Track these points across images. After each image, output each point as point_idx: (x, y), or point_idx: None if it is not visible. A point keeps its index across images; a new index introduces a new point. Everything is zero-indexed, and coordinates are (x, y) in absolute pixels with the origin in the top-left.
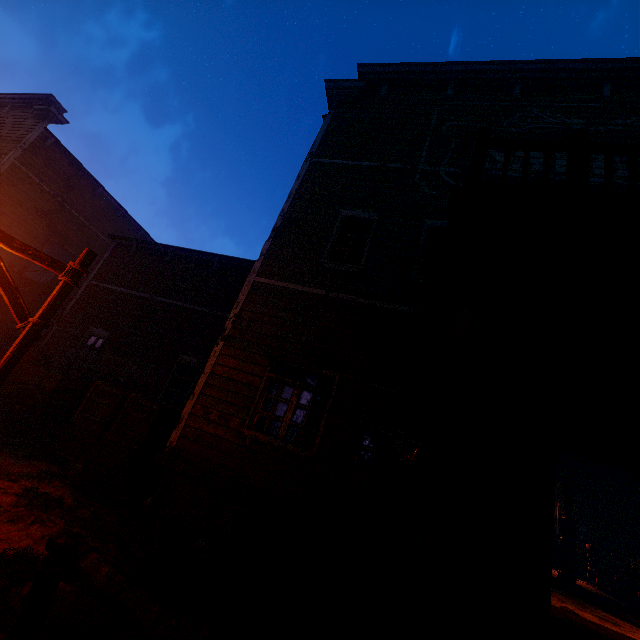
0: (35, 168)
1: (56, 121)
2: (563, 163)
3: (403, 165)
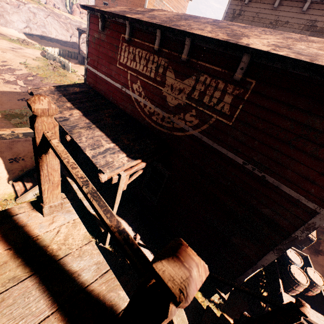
0: None
1: None
2: None
3: None
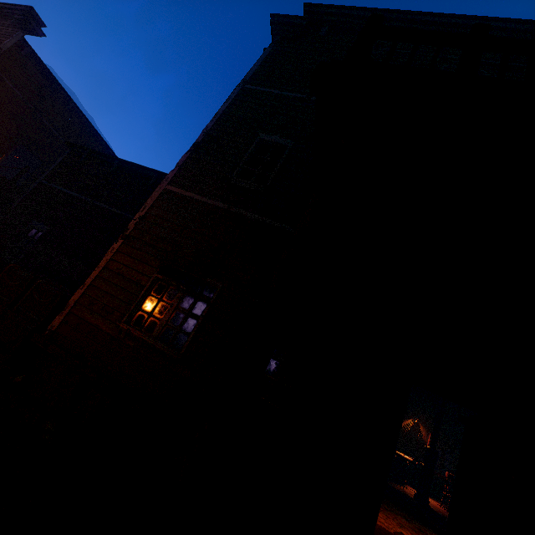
0: (10, 73)
1: (33, 32)
2: None
3: None
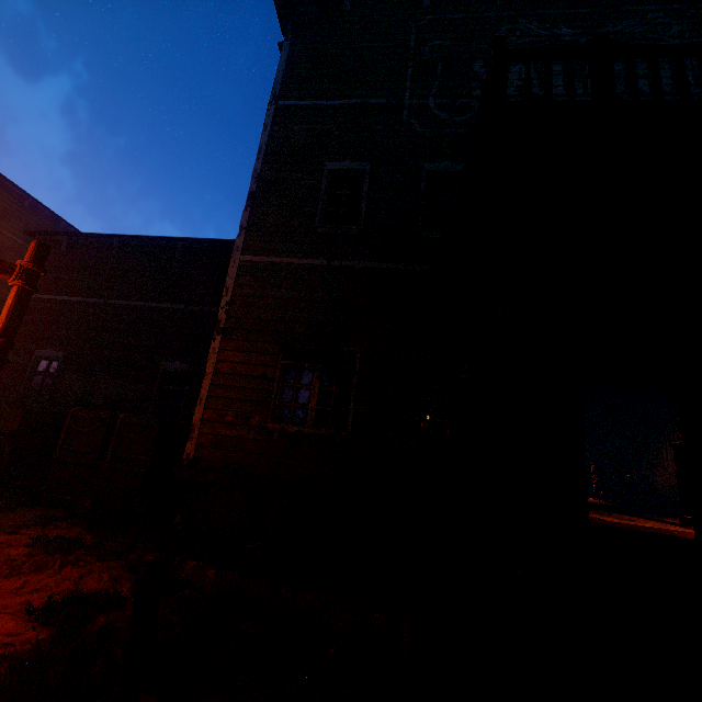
0: None
1: None
2: (558, 83)
3: (387, 100)
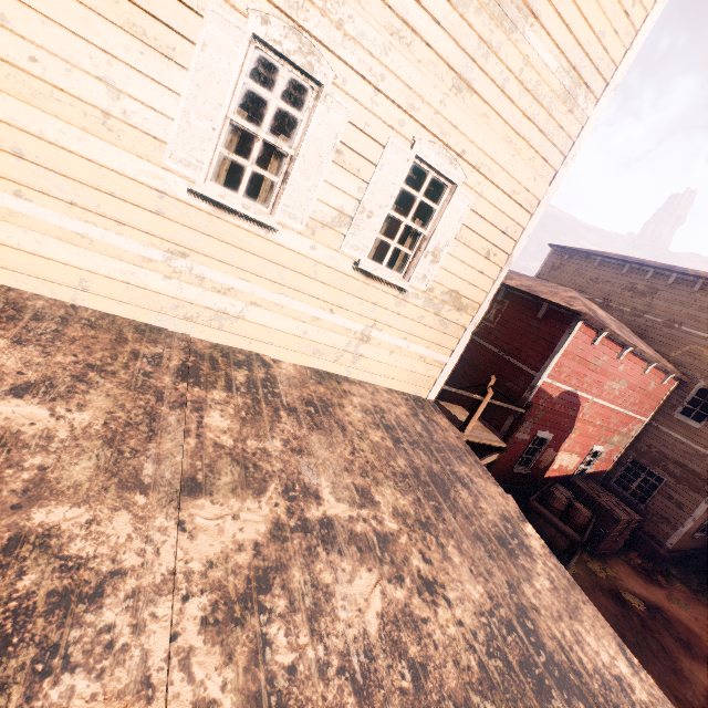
0: None
1: None
2: None
3: None
